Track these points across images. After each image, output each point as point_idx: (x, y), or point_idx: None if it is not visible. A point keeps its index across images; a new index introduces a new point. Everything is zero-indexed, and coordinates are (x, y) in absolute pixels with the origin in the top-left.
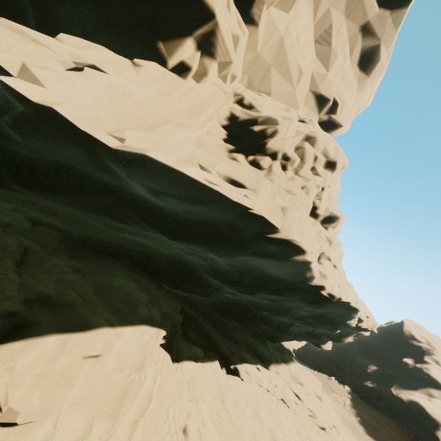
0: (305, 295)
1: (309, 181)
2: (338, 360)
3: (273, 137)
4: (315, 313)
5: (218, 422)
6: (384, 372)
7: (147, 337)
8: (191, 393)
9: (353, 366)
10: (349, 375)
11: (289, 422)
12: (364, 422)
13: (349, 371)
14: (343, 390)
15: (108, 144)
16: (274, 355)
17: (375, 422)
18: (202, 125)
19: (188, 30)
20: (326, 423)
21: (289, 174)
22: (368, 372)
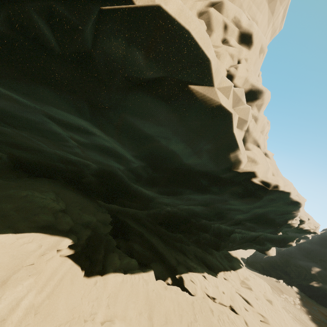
0: (235, 188)
1: (220, 47)
2: (283, 265)
3: None
4: (253, 214)
5: None
6: (326, 273)
7: (32, 246)
8: (110, 310)
9: (297, 269)
10: (294, 277)
11: None
12: (316, 319)
13: (295, 273)
14: (291, 291)
15: None
16: (222, 263)
17: (326, 319)
18: None
19: None
20: None
21: None
22: (313, 273)
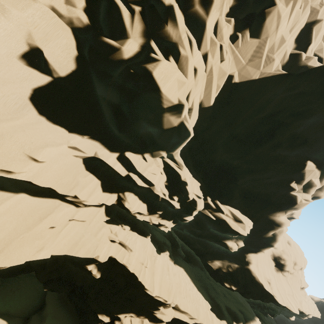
0: None
1: (298, 277)
2: (292, 322)
3: (288, 265)
4: None
5: None
6: None
7: (259, 321)
8: None
9: None
10: None
11: None
12: None
13: None
14: None
15: (286, 306)
16: (267, 321)
17: None
18: (271, 265)
19: (270, 247)
20: None
21: (292, 275)
22: None
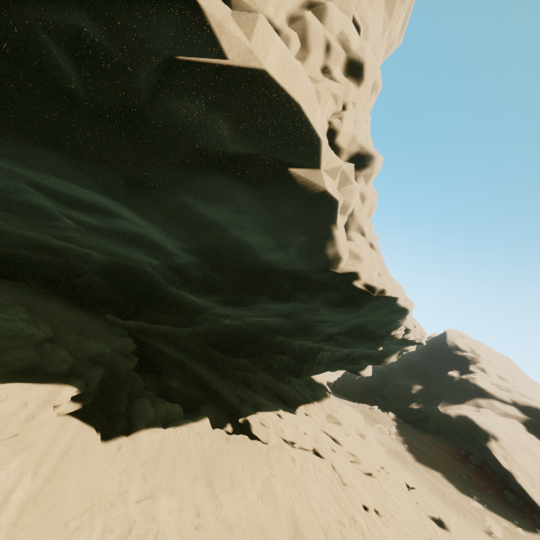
0: (330, 294)
1: (319, 83)
2: (380, 386)
3: None
4: (349, 326)
5: (194, 525)
6: (429, 390)
7: (9, 407)
8: (148, 483)
9: (396, 389)
10: (392, 400)
11: (321, 489)
12: (413, 449)
13: (392, 395)
14: (387, 418)
15: None
16: (303, 394)
17: (423, 446)
18: None
19: None
20: (373, 466)
21: None
22: (413, 393)
